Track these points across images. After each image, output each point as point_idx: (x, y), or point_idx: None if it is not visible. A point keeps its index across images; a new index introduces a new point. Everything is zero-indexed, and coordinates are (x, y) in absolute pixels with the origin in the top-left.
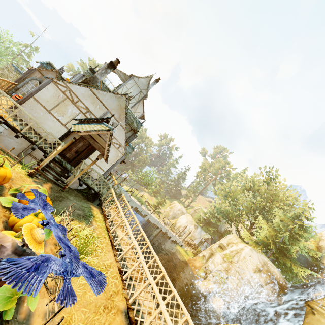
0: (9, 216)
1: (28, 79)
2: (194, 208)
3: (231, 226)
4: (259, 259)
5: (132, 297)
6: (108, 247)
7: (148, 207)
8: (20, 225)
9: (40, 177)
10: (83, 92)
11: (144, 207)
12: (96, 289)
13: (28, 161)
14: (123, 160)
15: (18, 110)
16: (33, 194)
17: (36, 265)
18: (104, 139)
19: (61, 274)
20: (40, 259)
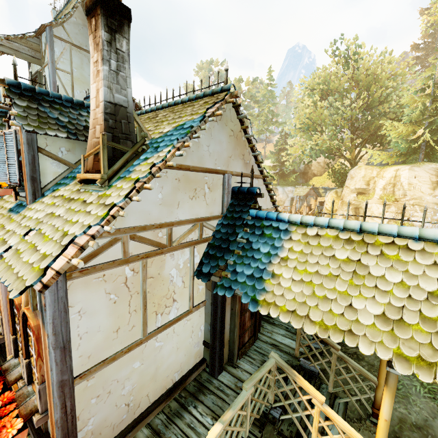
0: None
1: None
2: None
3: (333, 159)
4: (428, 172)
5: None
6: None
7: None
8: None
9: None
10: (157, 197)
11: None
12: None
13: None
14: None
15: None
16: None
17: None
18: None
19: None
20: None
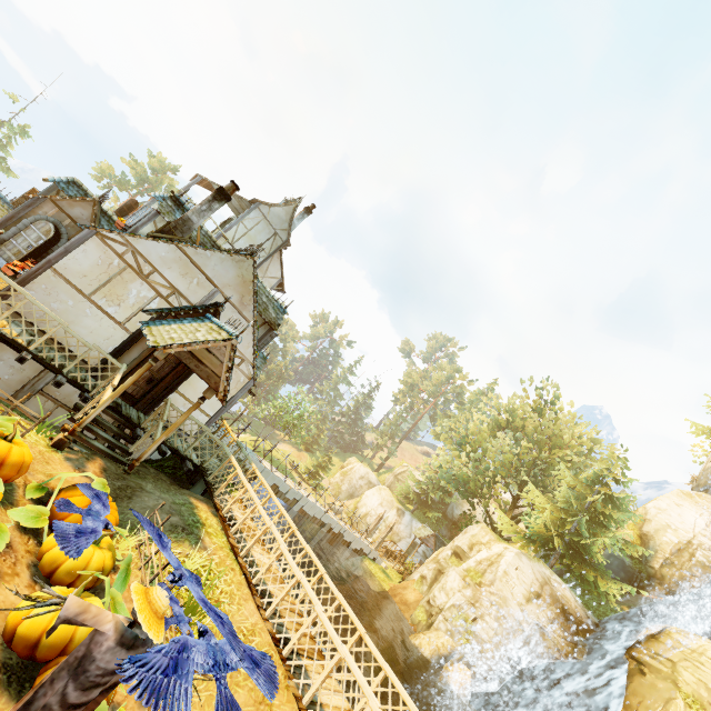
0: (36, 549)
1: (28, 221)
2: (394, 471)
3: (474, 507)
4: (535, 572)
5: (309, 692)
6: (243, 591)
7: (294, 479)
8: (69, 569)
9: (77, 448)
10: (162, 254)
11: (292, 483)
12: (267, 689)
13: (36, 406)
14: (249, 390)
15: (24, 302)
16: (79, 494)
17: (173, 661)
18: (219, 358)
19: (211, 672)
20: (175, 648)
